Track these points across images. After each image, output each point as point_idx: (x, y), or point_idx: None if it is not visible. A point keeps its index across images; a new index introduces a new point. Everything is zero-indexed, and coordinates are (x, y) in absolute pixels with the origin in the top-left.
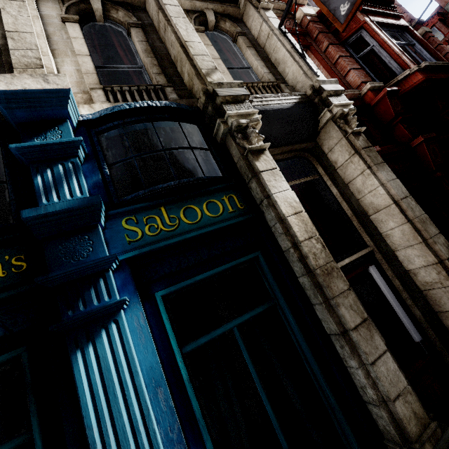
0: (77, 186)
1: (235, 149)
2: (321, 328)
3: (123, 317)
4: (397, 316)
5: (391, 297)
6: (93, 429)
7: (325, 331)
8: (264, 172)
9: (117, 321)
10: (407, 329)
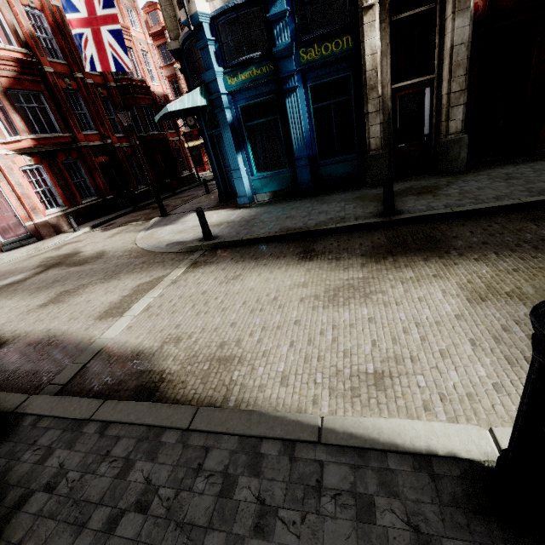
0: (286, 35)
1: (358, 2)
2: (363, 111)
3: (297, 91)
4: (423, 120)
5: (427, 109)
6: (289, 118)
7: (364, 113)
8: (366, 25)
9: (296, 92)
10: (424, 127)
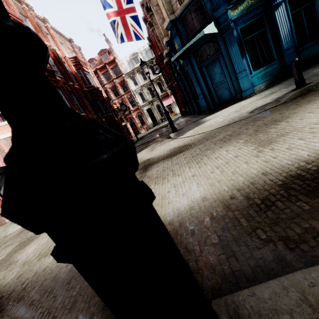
0: None
1: None
2: None
3: (282, 4)
4: None
5: None
6: (278, 23)
7: None
8: None
9: (281, 5)
10: None
